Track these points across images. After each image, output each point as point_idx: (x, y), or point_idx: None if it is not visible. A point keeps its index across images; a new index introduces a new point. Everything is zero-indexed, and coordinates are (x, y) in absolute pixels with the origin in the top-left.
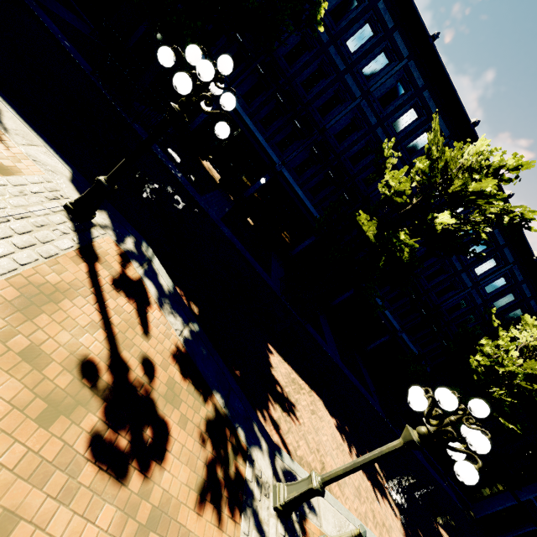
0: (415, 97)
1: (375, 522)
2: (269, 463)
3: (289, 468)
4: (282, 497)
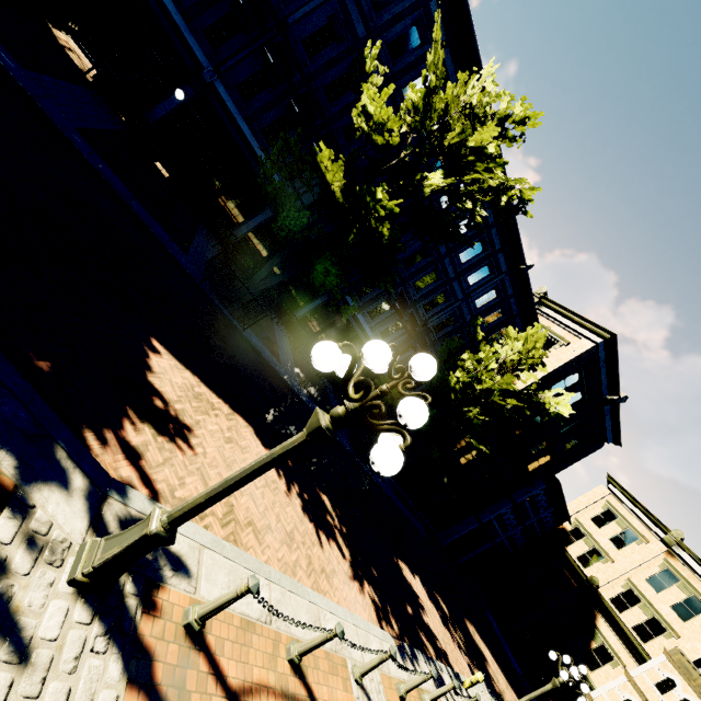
0: (420, 8)
1: (310, 570)
2: (84, 510)
3: (142, 515)
4: (91, 561)
